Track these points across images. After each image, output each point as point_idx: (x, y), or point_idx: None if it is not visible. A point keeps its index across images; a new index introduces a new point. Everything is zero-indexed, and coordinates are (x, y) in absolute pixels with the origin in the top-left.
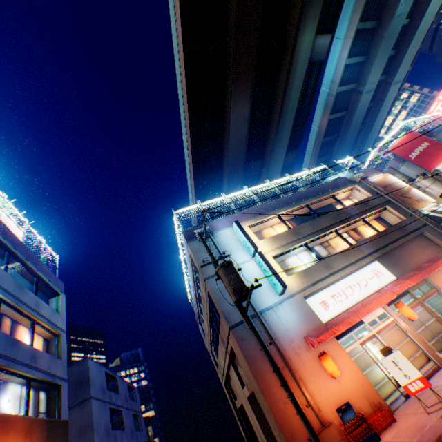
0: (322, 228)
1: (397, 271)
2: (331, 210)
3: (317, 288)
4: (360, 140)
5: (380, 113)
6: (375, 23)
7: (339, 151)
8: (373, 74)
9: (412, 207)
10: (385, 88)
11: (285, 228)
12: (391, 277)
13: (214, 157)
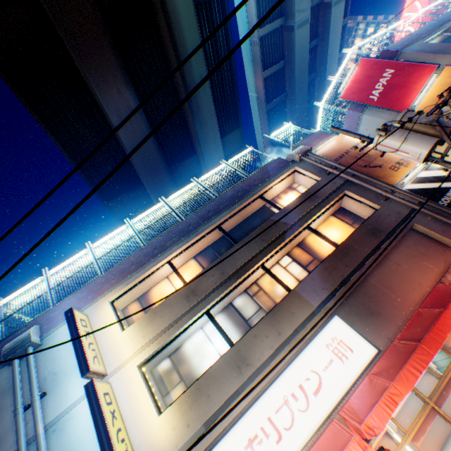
0: (238, 270)
1: (378, 329)
2: (264, 220)
3: (215, 434)
4: (317, 93)
5: (329, 51)
6: None
7: (293, 115)
8: None
9: (387, 183)
10: (325, 15)
11: (189, 277)
12: (367, 350)
13: (122, 172)
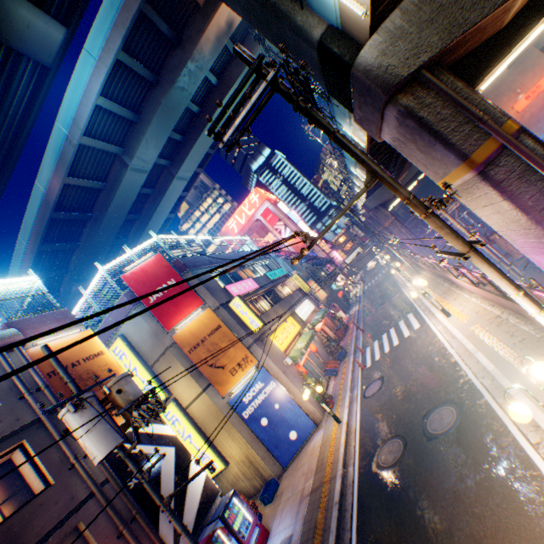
0: None
1: None
2: None
3: None
4: (135, 234)
5: (161, 208)
6: (152, 75)
7: (91, 242)
8: (148, 148)
9: None
10: (169, 178)
11: None
12: None
13: None
